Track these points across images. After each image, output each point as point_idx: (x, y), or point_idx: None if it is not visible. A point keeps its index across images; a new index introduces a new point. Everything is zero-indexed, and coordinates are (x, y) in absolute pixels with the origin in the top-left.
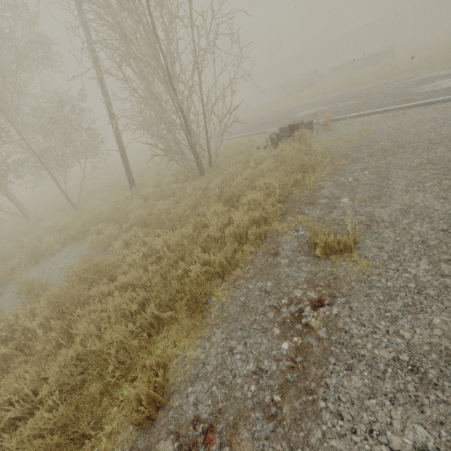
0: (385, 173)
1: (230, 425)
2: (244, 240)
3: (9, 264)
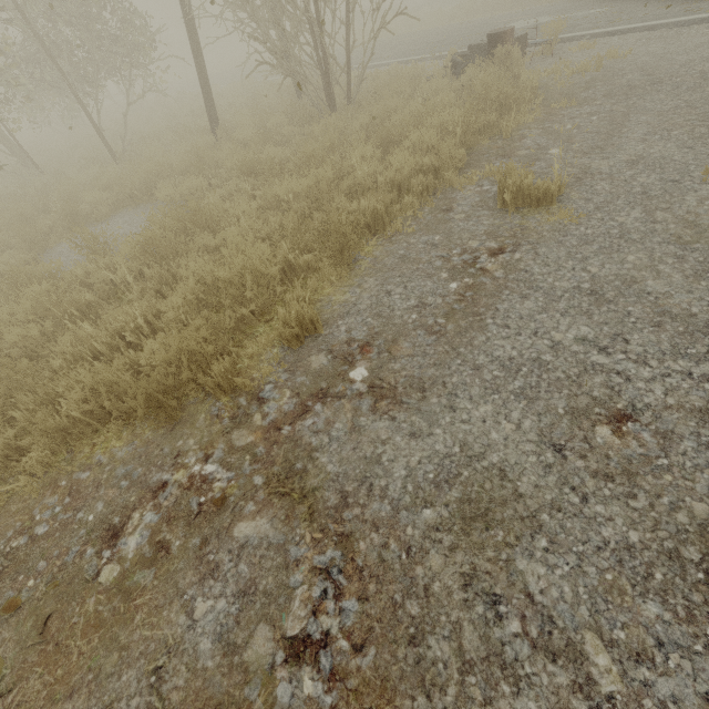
0: (621, 118)
1: (389, 341)
2: (403, 196)
3: (37, 228)
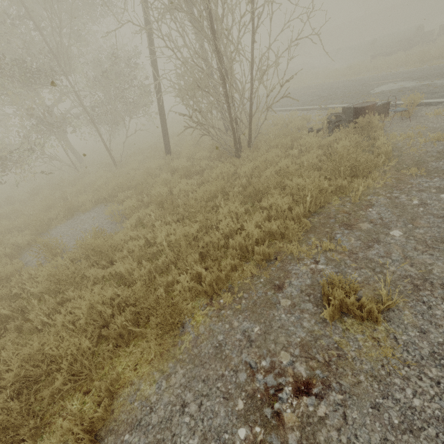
0: None
1: None
2: (250, 255)
3: (50, 214)
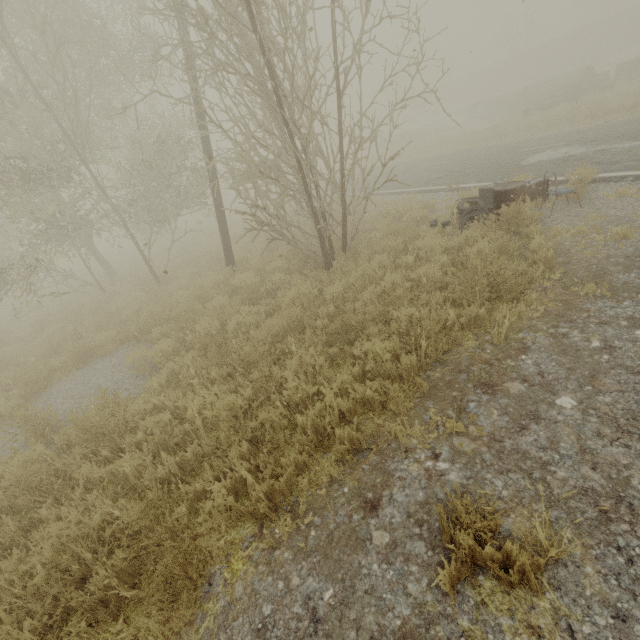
0: None
1: None
2: (331, 440)
3: (52, 361)
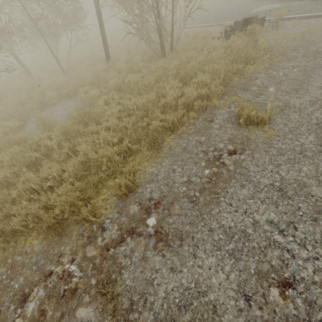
0: (310, 71)
1: (169, 202)
2: (190, 110)
3: (25, 108)
